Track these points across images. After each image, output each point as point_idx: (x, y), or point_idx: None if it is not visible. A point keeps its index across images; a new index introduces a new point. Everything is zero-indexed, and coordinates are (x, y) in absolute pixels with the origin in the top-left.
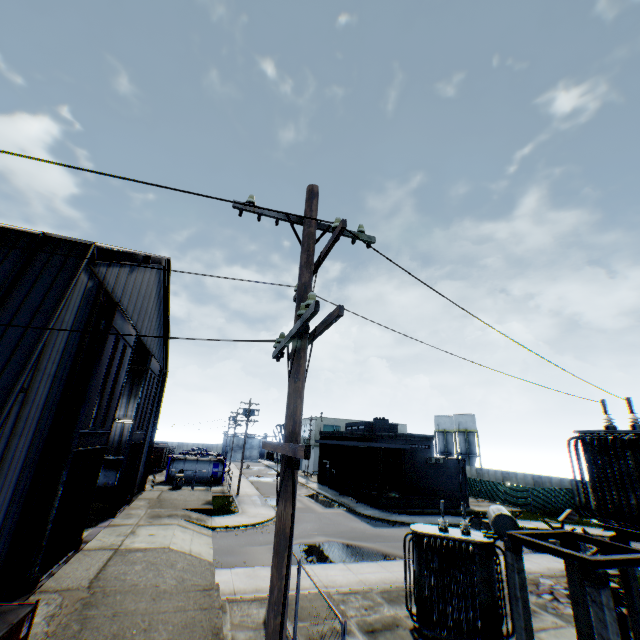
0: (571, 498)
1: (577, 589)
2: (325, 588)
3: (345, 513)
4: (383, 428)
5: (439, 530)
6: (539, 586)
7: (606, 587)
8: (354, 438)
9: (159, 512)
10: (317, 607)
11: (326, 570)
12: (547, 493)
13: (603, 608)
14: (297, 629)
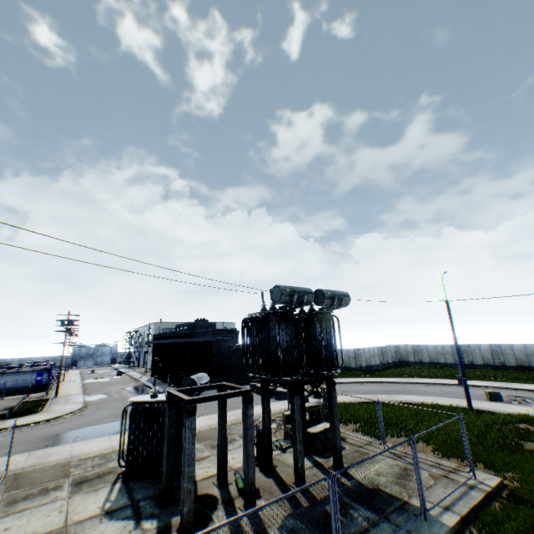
0: None
1: (220, 420)
2: (70, 459)
3: None
4: (203, 326)
5: (150, 397)
6: (255, 423)
7: (193, 416)
8: (177, 337)
9: None
10: (46, 475)
11: (86, 444)
12: None
13: (186, 429)
14: (5, 497)
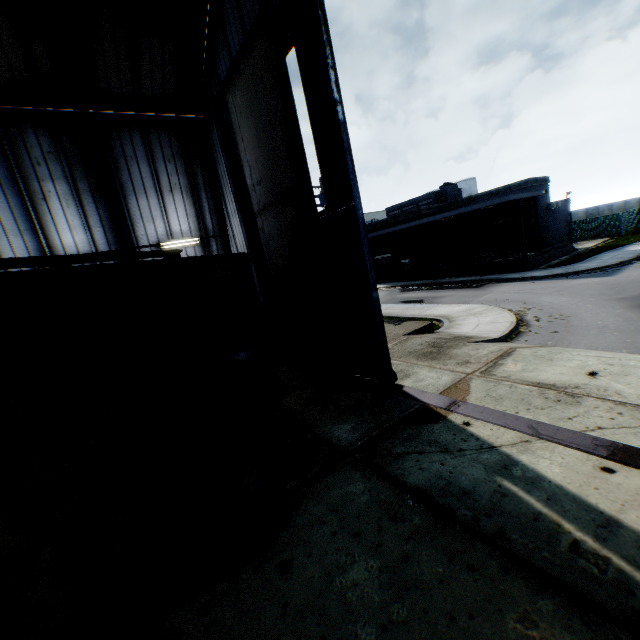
0: (638, 216)
1: None
2: None
3: (516, 283)
4: (454, 195)
5: None
6: None
7: None
8: (432, 214)
9: (402, 351)
10: None
11: None
12: (628, 216)
13: None
14: None
